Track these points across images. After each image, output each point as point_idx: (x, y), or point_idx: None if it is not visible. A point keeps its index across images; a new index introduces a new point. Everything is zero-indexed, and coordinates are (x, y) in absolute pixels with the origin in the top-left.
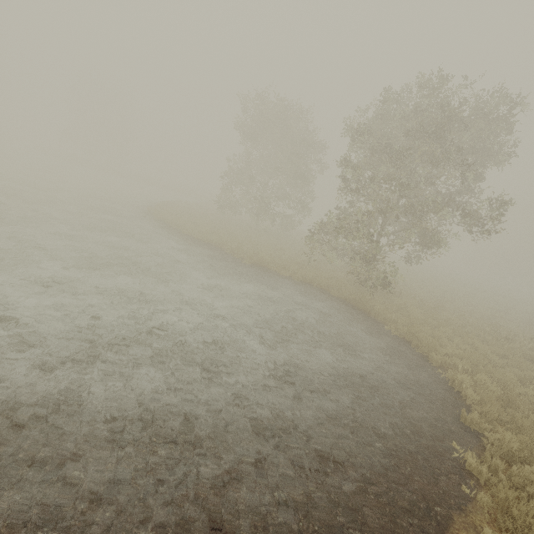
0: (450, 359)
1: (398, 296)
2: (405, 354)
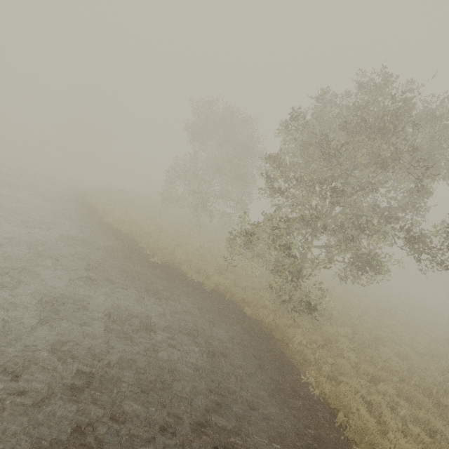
0: None
1: (328, 318)
2: (323, 448)
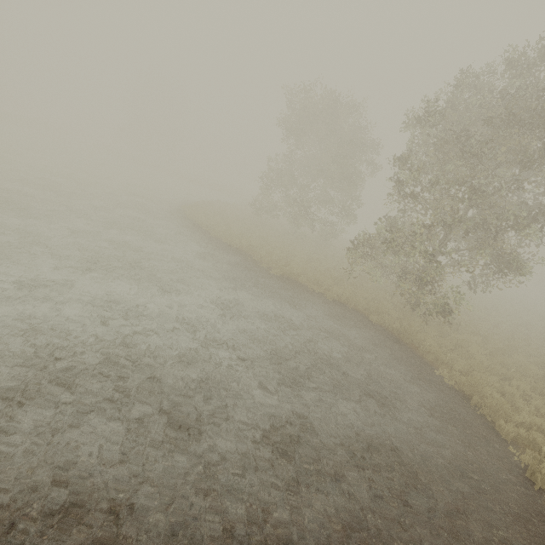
0: (528, 432)
1: (455, 328)
2: (462, 416)
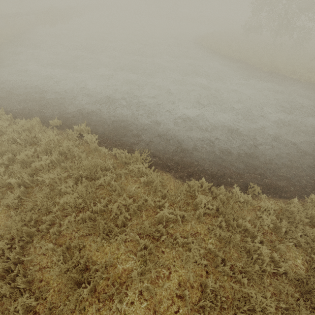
0: None
1: None
2: None
